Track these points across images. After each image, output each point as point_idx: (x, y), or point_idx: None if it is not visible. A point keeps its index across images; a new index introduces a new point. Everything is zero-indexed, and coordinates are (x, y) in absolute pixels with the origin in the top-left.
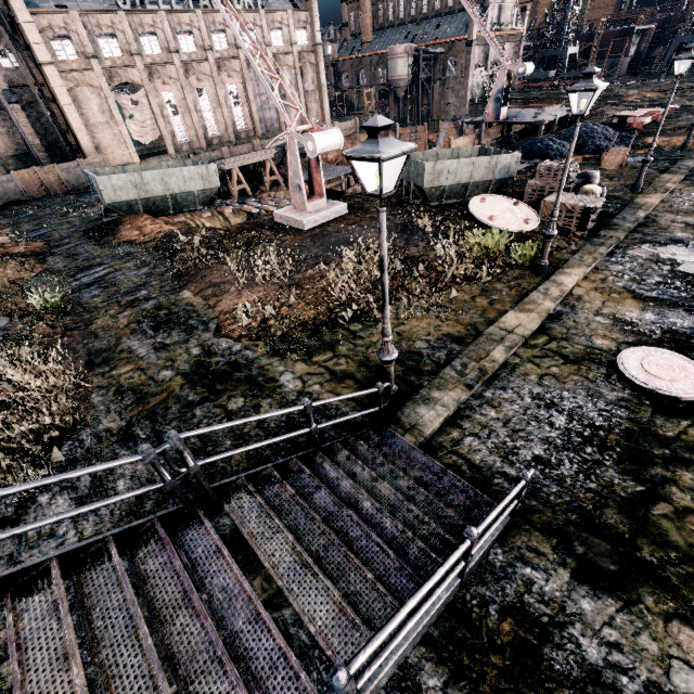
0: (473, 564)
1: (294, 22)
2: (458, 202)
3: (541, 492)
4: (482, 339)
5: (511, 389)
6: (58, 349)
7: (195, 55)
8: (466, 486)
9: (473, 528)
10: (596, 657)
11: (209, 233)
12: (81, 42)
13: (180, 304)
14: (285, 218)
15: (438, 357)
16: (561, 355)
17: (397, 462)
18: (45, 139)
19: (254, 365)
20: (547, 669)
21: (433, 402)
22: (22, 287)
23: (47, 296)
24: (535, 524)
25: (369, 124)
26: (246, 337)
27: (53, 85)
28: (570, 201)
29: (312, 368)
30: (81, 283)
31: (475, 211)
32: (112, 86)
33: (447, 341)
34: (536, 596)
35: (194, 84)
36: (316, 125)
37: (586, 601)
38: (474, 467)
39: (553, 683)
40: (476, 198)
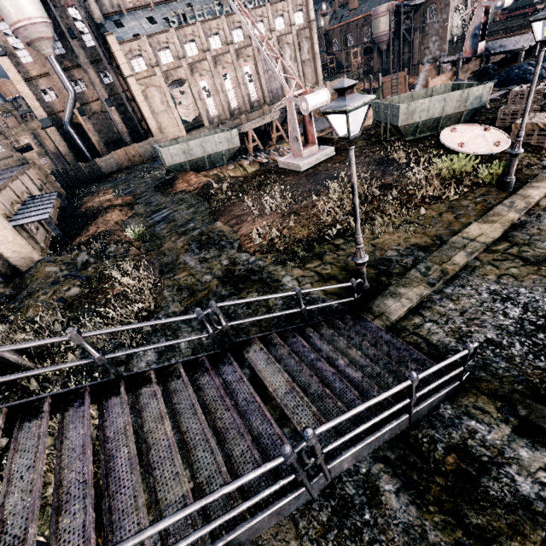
0: (421, 407)
1: (292, 7)
2: (431, 134)
3: (490, 367)
4: (445, 247)
5: (469, 287)
6: (143, 263)
7: (221, 50)
8: (423, 358)
9: (413, 372)
10: (529, 491)
11: (233, 180)
12: (149, 57)
13: (215, 231)
14: (286, 164)
15: (406, 262)
16: (521, 258)
17: (367, 338)
18: (129, 127)
19: (264, 271)
20: (483, 493)
21: (399, 296)
22: (121, 226)
23: (136, 230)
24: (482, 390)
25: (338, 86)
26: (259, 252)
27: (133, 90)
28: (543, 120)
29: (305, 272)
30: (154, 221)
31: (445, 141)
32: (168, 84)
33: (414, 249)
34: (478, 442)
35: (221, 71)
36: (308, 88)
37: (524, 450)
38: (431, 345)
39: (487, 503)
40: (447, 129)
